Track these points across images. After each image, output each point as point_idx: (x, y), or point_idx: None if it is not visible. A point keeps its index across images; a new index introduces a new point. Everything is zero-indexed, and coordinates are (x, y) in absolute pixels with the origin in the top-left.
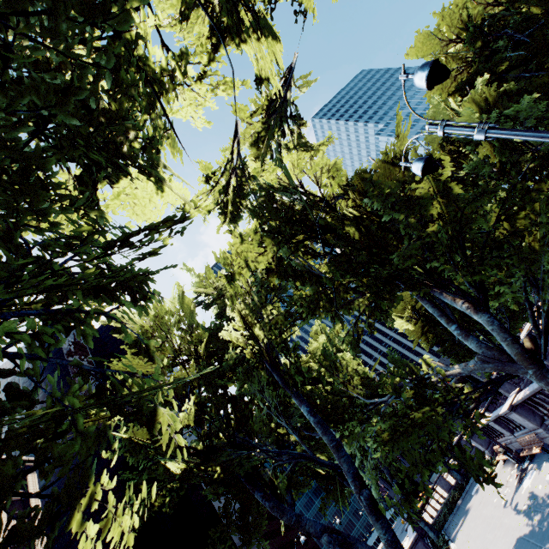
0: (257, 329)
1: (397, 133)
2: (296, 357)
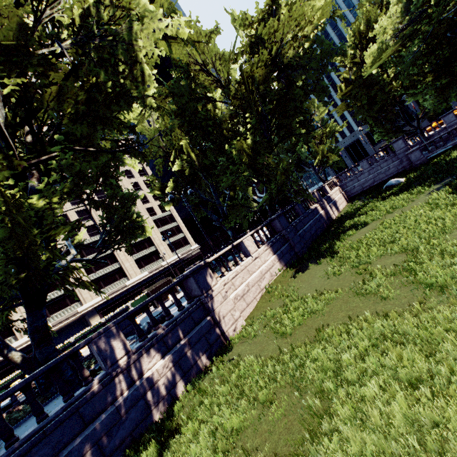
0: (194, 154)
1: (271, 32)
2: (217, 160)
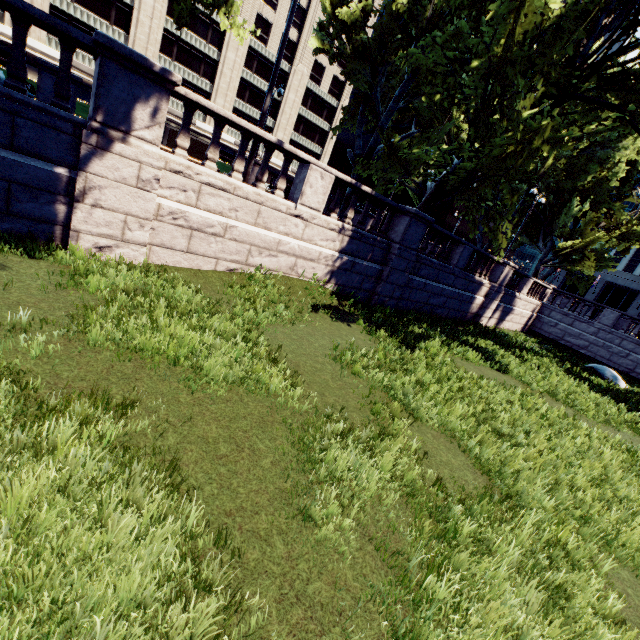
0: None
1: None
2: None
